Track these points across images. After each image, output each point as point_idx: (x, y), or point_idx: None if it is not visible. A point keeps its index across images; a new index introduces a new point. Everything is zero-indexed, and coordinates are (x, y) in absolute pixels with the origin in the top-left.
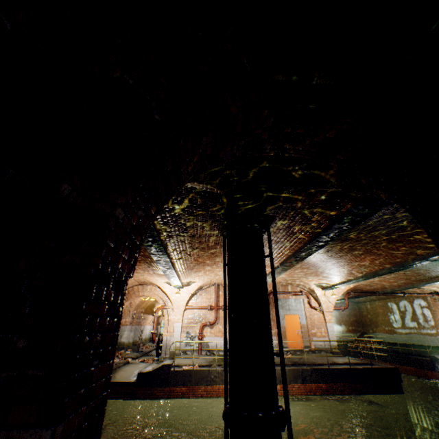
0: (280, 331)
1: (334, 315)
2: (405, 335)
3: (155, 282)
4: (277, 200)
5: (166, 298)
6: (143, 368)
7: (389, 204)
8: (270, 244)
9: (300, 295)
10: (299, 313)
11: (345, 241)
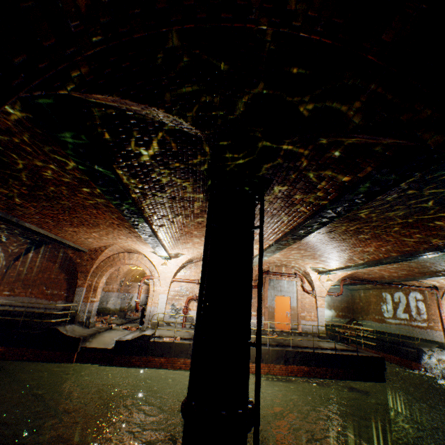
0: (260, 318)
1: (326, 300)
2: (394, 326)
3: (141, 250)
4: (276, 155)
5: (153, 269)
6: (123, 336)
7: (425, 169)
8: (262, 213)
9: (294, 278)
10: (290, 295)
11: (353, 221)
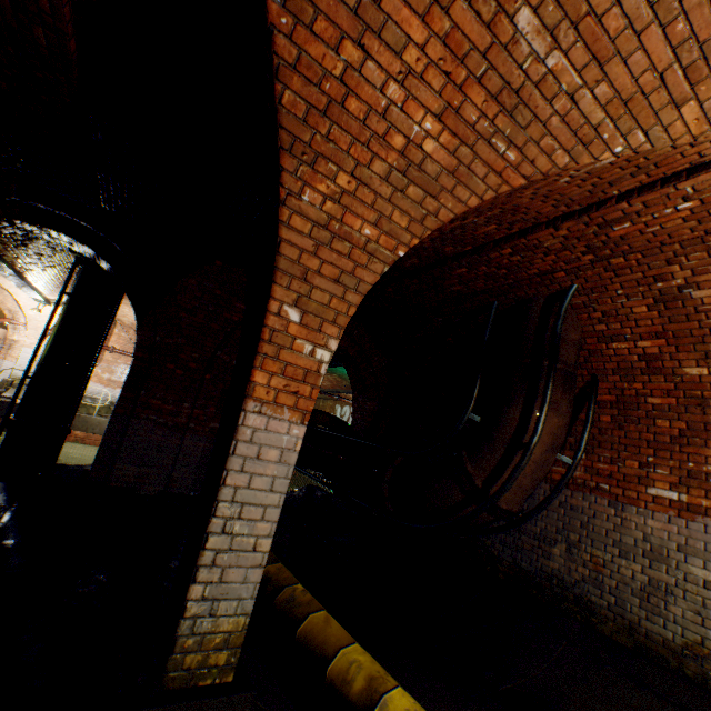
0: (88, 372)
1: None
2: None
3: (1, 282)
4: None
5: (19, 311)
6: None
7: None
8: (118, 299)
9: None
10: None
11: None
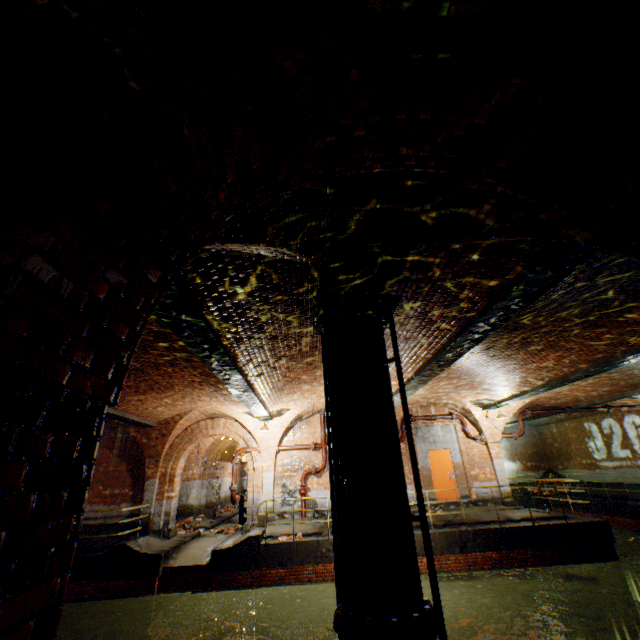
0: (418, 480)
1: (503, 447)
2: (613, 471)
3: (230, 413)
4: (401, 269)
5: (248, 437)
6: (220, 543)
7: (587, 260)
8: (395, 341)
9: (450, 420)
10: (450, 446)
11: (515, 331)
